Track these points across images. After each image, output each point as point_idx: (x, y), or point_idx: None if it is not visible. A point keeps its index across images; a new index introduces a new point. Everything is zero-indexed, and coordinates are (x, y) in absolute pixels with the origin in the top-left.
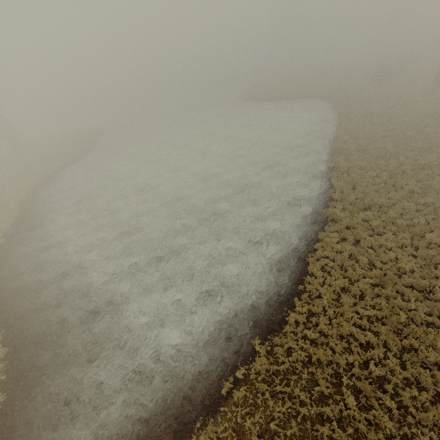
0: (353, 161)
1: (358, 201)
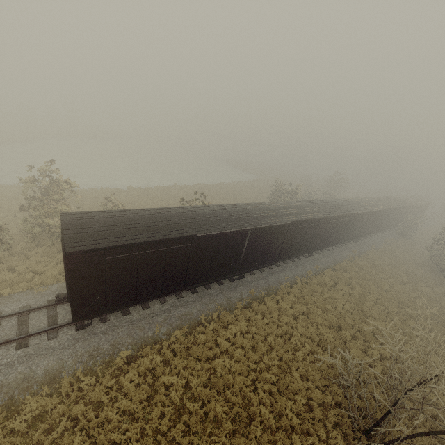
0: (185, 187)
1: (149, 191)
